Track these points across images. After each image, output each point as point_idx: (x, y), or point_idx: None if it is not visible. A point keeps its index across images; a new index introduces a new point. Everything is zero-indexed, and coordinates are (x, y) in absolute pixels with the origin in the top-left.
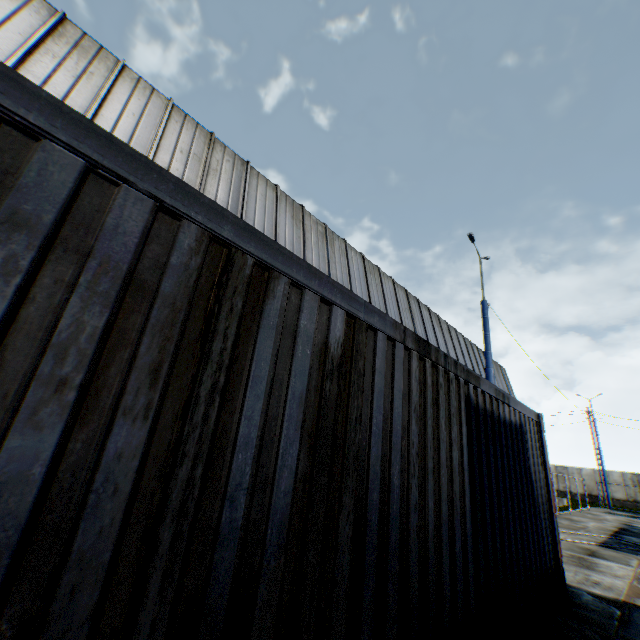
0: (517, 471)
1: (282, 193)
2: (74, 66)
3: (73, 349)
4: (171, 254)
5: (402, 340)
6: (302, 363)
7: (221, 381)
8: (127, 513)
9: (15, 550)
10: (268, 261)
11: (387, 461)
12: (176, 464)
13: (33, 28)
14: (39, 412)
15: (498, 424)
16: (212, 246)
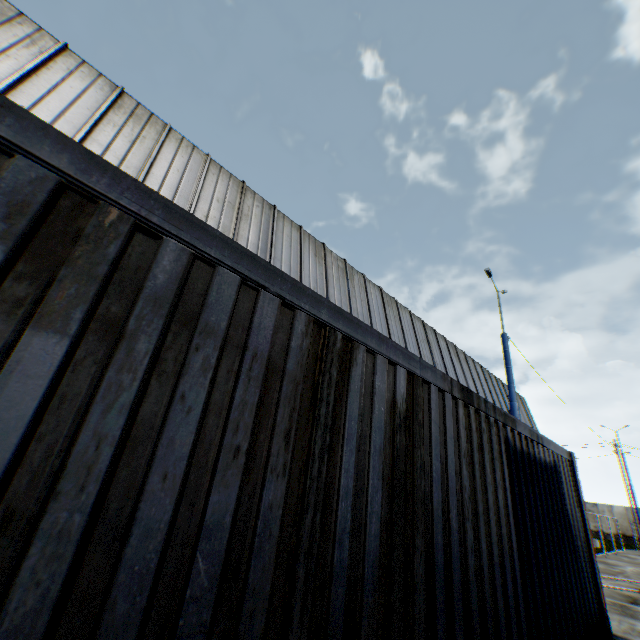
0: (555, 512)
1: (305, 233)
2: (130, 132)
3: (241, 423)
4: (291, 339)
5: (450, 390)
6: (379, 419)
7: (327, 440)
8: (277, 553)
9: (218, 581)
10: (351, 334)
11: (446, 505)
12: (303, 512)
13: (98, 103)
14: (226, 474)
15: (534, 465)
16: (314, 327)
